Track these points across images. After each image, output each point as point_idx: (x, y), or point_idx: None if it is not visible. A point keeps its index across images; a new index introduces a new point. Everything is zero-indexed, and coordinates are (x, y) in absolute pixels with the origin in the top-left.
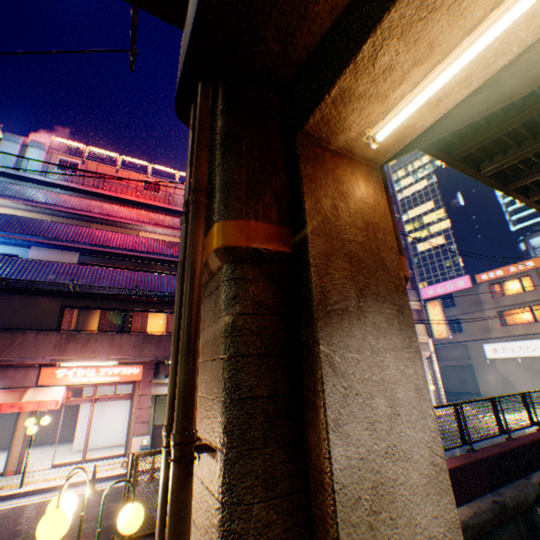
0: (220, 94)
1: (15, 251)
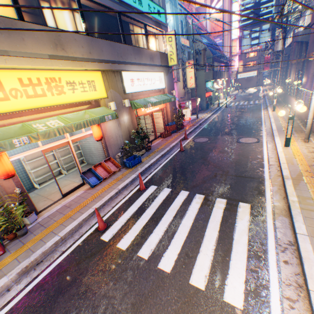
0: (304, 45)
1: None
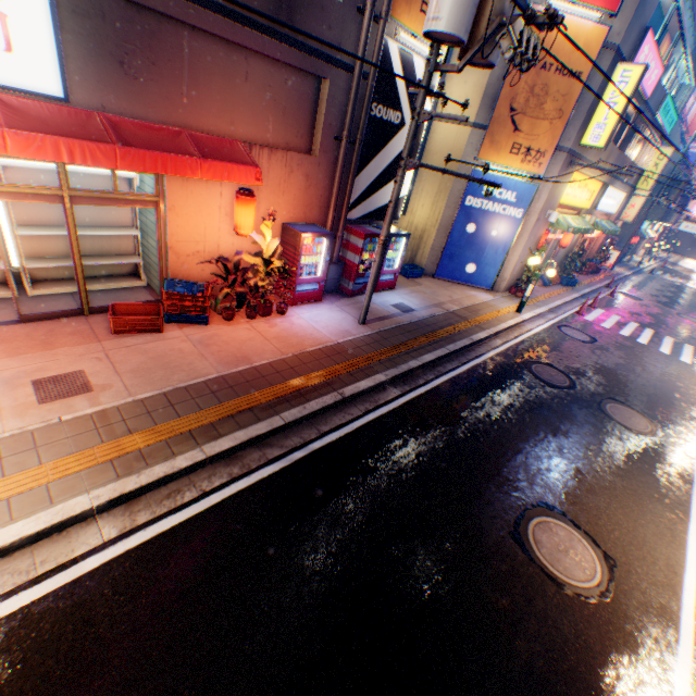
0: None
1: None
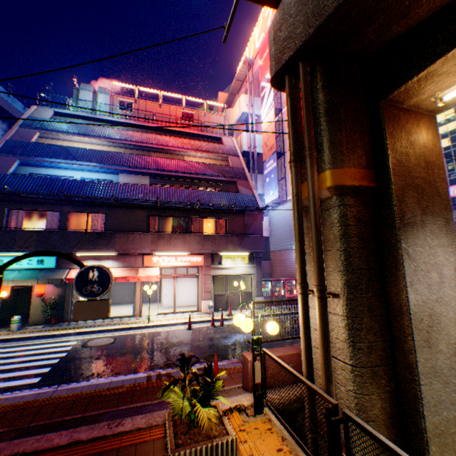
0: (318, 72)
1: (110, 178)
